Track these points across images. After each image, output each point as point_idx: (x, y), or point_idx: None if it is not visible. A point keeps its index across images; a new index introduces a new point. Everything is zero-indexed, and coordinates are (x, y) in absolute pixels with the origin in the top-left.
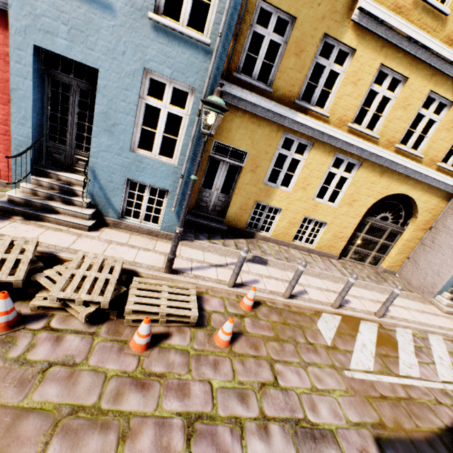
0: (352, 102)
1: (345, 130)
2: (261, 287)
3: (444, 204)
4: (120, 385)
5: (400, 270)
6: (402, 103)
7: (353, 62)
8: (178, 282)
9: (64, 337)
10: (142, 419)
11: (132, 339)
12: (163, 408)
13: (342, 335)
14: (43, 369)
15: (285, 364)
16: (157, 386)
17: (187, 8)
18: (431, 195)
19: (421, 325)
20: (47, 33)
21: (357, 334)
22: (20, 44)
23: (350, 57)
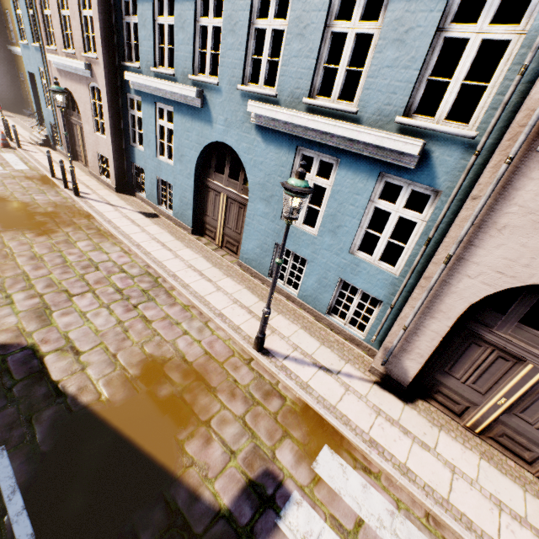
0: None
1: None
2: None
3: None
4: None
5: None
6: None
7: None
8: None
9: None
10: None
11: None
12: None
13: None
14: None
15: None
16: None
17: None
18: None
19: None
20: None
21: None
22: None
23: None
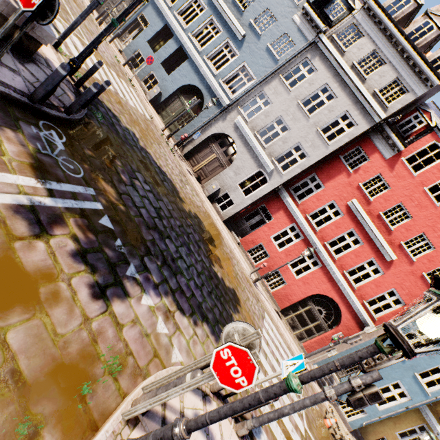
0: None
1: None
2: None
3: None
4: None
5: None
6: None
7: None
8: None
9: None
10: None
11: None
12: None
13: None
14: None
15: None
16: None
17: (429, 379)
18: None
19: None
20: None
21: None
22: (366, 344)
23: None
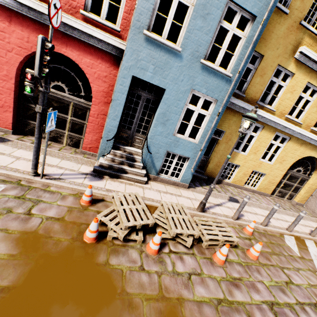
0: (289, 103)
1: (283, 119)
2: (247, 219)
3: None
4: (227, 285)
5: (306, 203)
6: None
7: (292, 80)
8: (207, 217)
9: (182, 257)
10: (249, 305)
11: (214, 257)
12: (254, 299)
13: (302, 249)
14: (188, 277)
15: (288, 269)
16: (242, 286)
17: (221, 56)
18: None
19: None
20: (142, 69)
21: (308, 248)
22: (125, 75)
23: (290, 77)
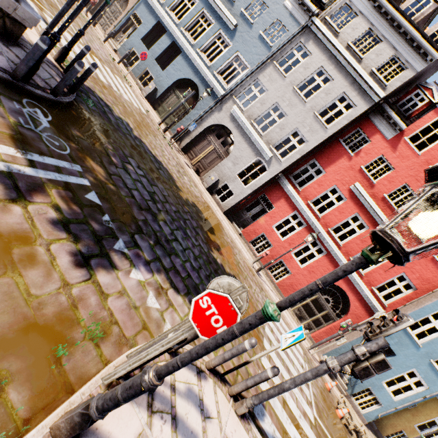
0: None
1: None
2: None
3: None
4: None
5: None
6: None
7: None
8: None
9: None
10: None
11: None
12: None
13: None
14: None
15: None
16: None
17: None
18: None
19: None
20: (389, 337)
21: None
22: None
23: None
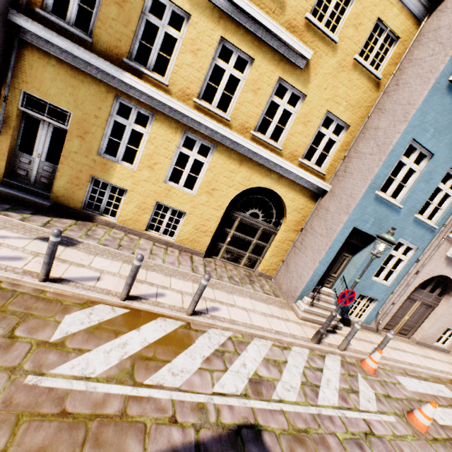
0: (195, 74)
1: (192, 105)
2: (14, 265)
3: (312, 204)
4: None
5: (276, 274)
6: (251, 86)
7: (189, 28)
8: None
9: None
10: None
11: None
12: None
13: (98, 331)
14: None
15: None
16: None
17: None
18: (298, 193)
19: (249, 328)
20: None
21: (131, 331)
22: None
23: (187, 23)
